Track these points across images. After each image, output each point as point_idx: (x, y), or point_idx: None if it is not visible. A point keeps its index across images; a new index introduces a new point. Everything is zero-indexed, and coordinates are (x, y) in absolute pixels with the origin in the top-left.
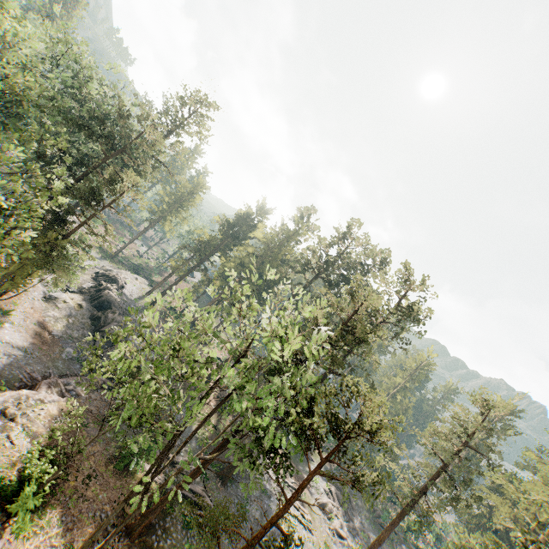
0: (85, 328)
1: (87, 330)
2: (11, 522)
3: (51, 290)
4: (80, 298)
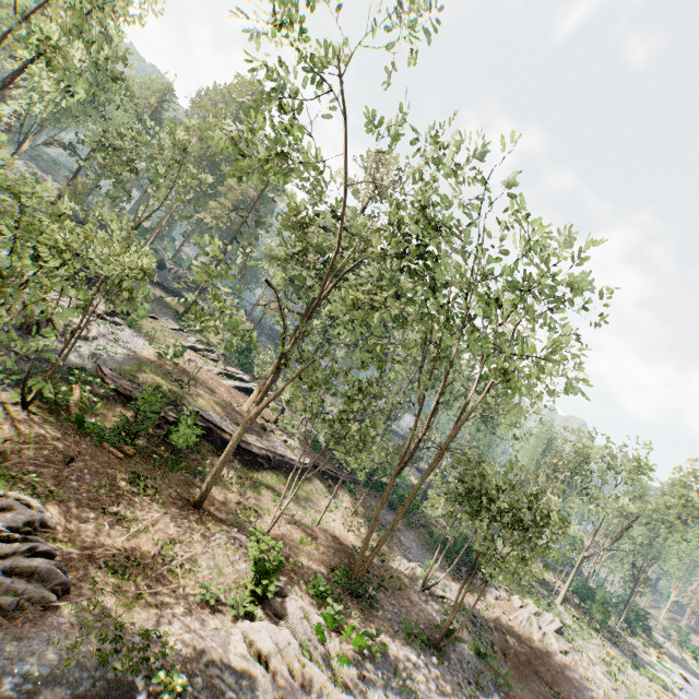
0: None
1: None
2: None
3: None
4: None
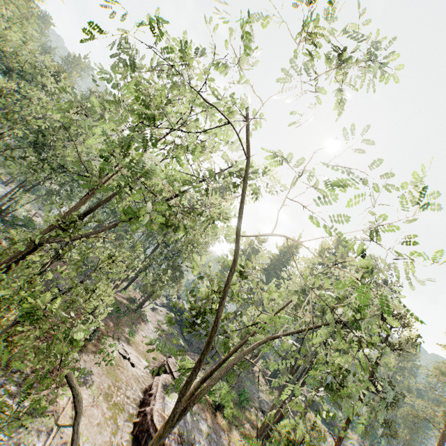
0: (176, 327)
1: (177, 328)
2: (217, 414)
3: (163, 300)
4: (165, 309)
